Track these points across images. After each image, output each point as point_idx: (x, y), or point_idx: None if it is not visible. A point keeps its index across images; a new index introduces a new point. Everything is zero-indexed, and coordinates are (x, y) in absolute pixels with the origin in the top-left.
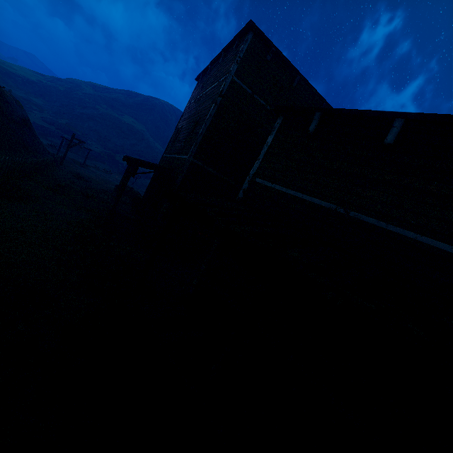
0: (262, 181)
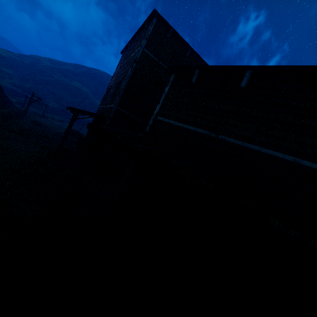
0: (162, 118)
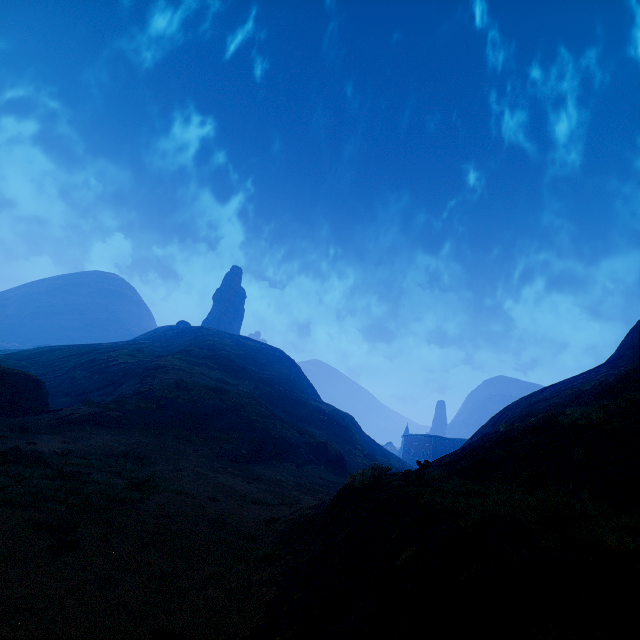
0: None
